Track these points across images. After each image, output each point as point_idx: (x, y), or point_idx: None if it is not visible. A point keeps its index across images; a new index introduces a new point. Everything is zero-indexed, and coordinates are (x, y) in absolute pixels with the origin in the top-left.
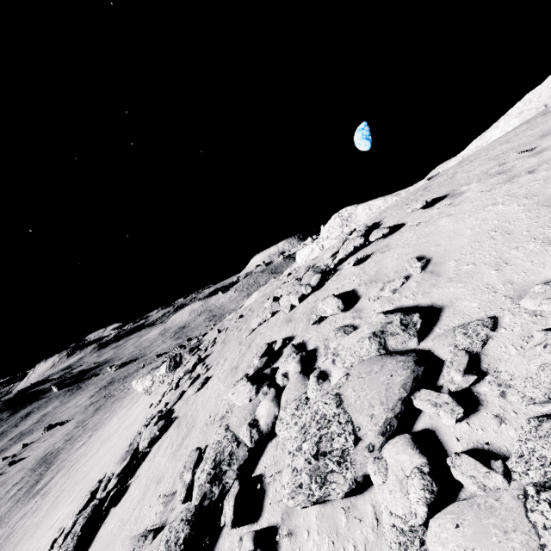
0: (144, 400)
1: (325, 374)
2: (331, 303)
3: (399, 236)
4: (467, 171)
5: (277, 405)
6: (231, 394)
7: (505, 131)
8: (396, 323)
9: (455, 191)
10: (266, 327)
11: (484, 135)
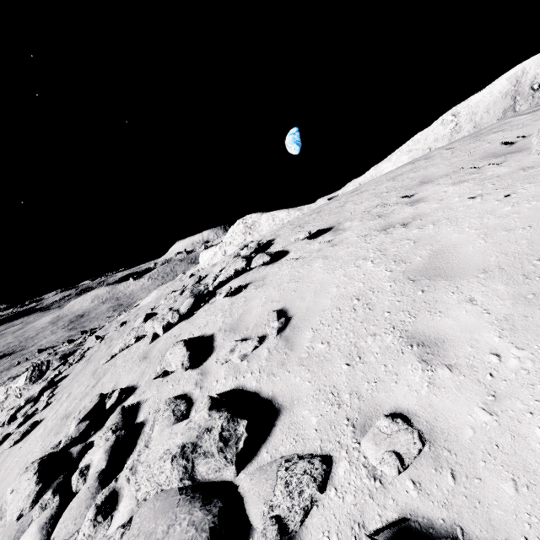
0: None
1: (114, 501)
2: (178, 355)
3: (278, 268)
4: (355, 203)
5: (45, 539)
6: (9, 491)
7: (396, 165)
8: (215, 434)
9: (340, 225)
10: (123, 358)
11: (379, 166)
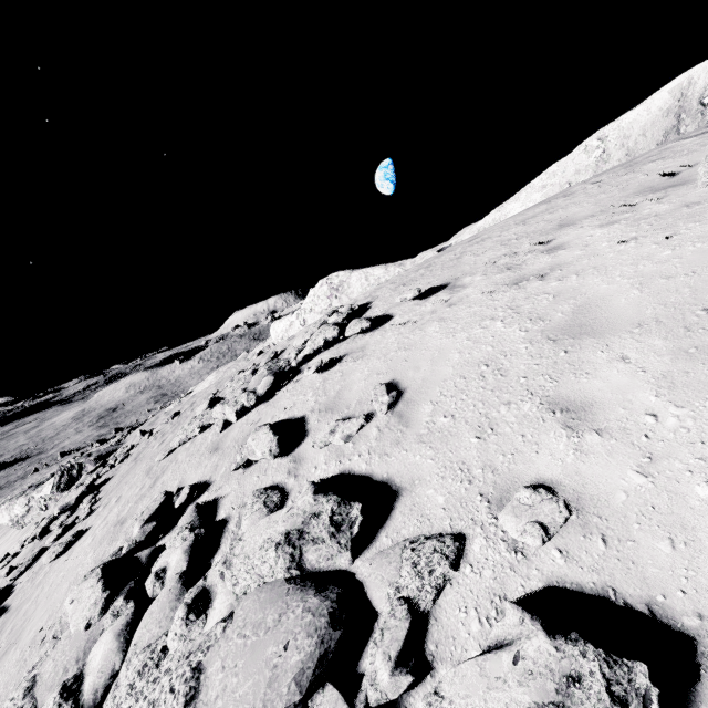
0: (11, 537)
1: (206, 600)
2: (264, 440)
3: (380, 336)
4: (475, 254)
5: (124, 646)
6: (68, 602)
7: (526, 206)
8: (324, 518)
9: (457, 281)
10: (187, 451)
11: (503, 206)
